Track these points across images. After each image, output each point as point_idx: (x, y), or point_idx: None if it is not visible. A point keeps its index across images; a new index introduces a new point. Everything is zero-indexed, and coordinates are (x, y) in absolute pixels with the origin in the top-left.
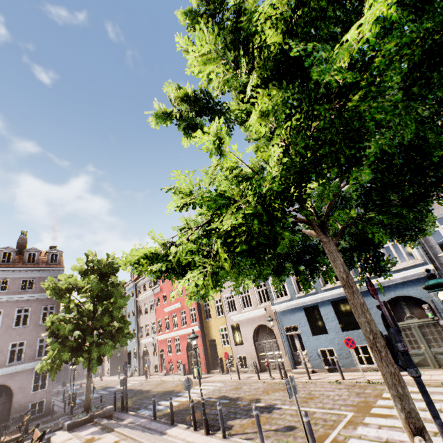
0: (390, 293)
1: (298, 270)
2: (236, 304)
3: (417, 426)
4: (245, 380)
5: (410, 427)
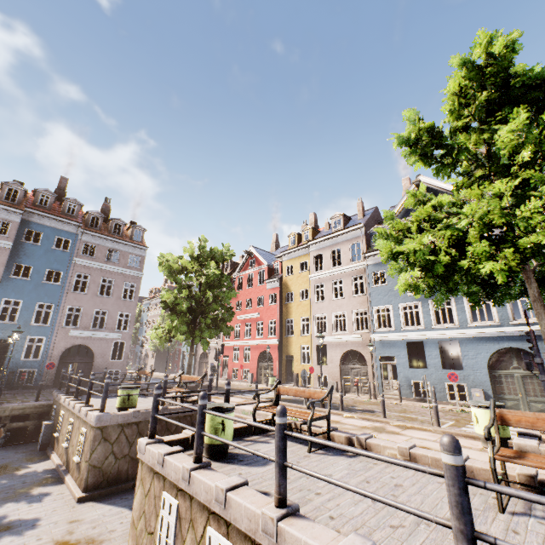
0: (504, 343)
1: (473, 291)
2: (327, 326)
3: None
4: None
5: None
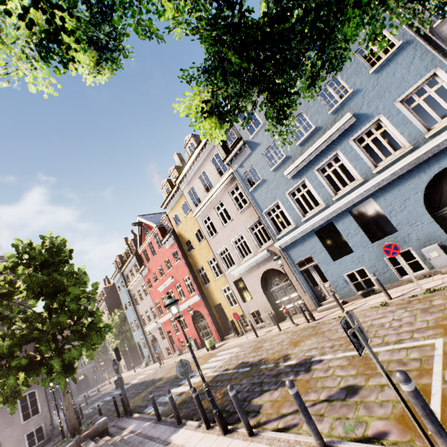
0: (433, 168)
1: None
2: (233, 257)
3: None
4: (264, 336)
5: None
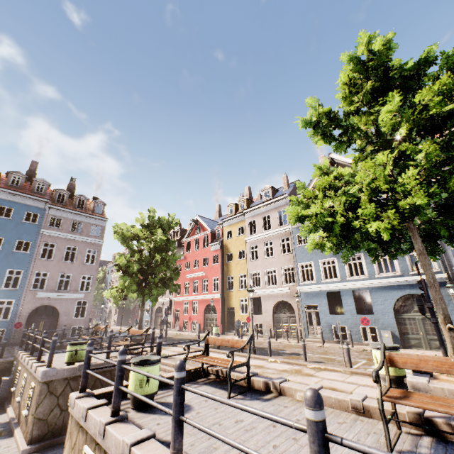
0: (406, 290)
1: (372, 247)
2: (261, 281)
3: (449, 321)
4: (263, 340)
5: (445, 322)
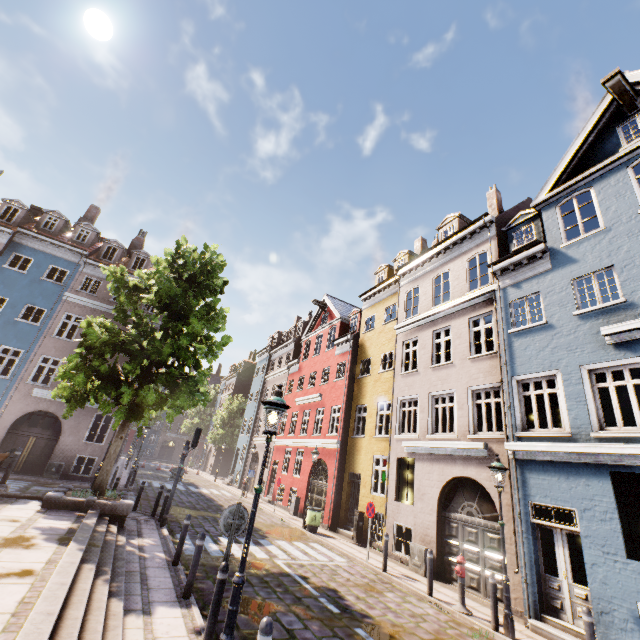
0: None
1: None
2: (419, 419)
3: None
4: (395, 579)
5: None
